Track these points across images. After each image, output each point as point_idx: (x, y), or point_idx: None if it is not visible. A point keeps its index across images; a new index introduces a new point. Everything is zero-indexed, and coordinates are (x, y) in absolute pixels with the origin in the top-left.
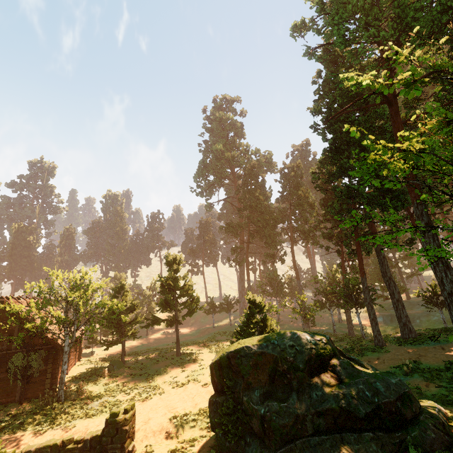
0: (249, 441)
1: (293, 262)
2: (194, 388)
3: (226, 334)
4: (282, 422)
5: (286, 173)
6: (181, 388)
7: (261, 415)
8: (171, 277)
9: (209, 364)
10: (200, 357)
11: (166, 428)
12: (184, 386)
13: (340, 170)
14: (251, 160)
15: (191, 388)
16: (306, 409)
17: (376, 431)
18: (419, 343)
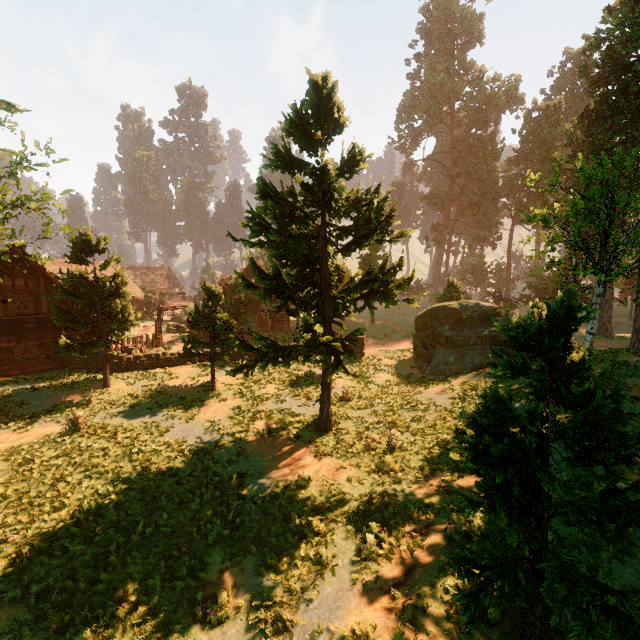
0: (438, 348)
1: (508, 249)
2: (391, 341)
3: (414, 315)
4: (457, 339)
5: (533, 120)
6: (381, 340)
7: (447, 336)
8: (372, 256)
9: (400, 331)
10: (392, 326)
11: (377, 354)
12: (383, 340)
13: (590, 149)
14: (484, 92)
15: (389, 341)
16: (472, 335)
17: (506, 348)
18: (604, 338)
